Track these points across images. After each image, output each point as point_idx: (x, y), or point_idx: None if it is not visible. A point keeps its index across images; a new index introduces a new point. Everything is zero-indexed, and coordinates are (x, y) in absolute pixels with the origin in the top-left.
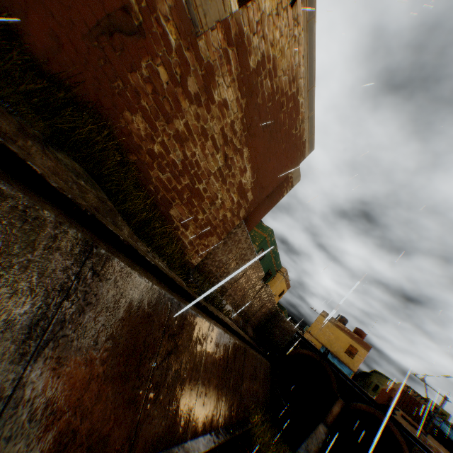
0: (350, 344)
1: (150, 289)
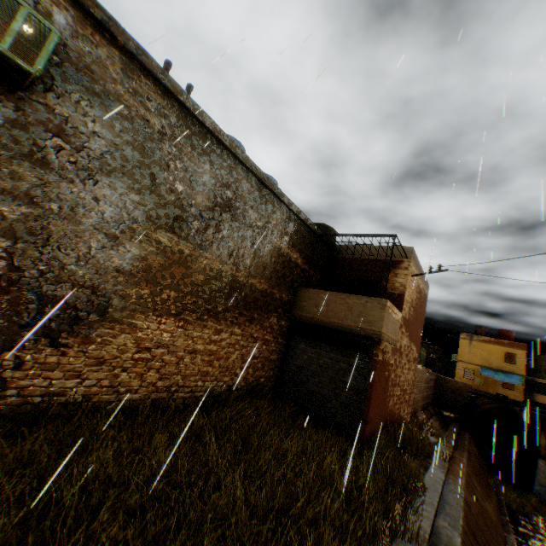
0: (504, 352)
1: (465, 487)
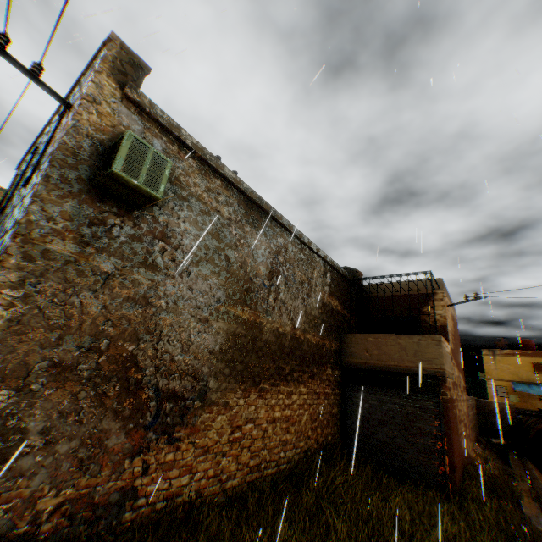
0: (530, 362)
1: None
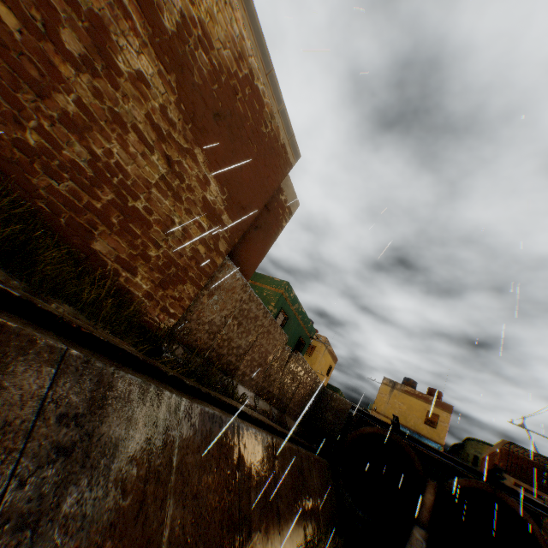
0: (427, 410)
1: None
